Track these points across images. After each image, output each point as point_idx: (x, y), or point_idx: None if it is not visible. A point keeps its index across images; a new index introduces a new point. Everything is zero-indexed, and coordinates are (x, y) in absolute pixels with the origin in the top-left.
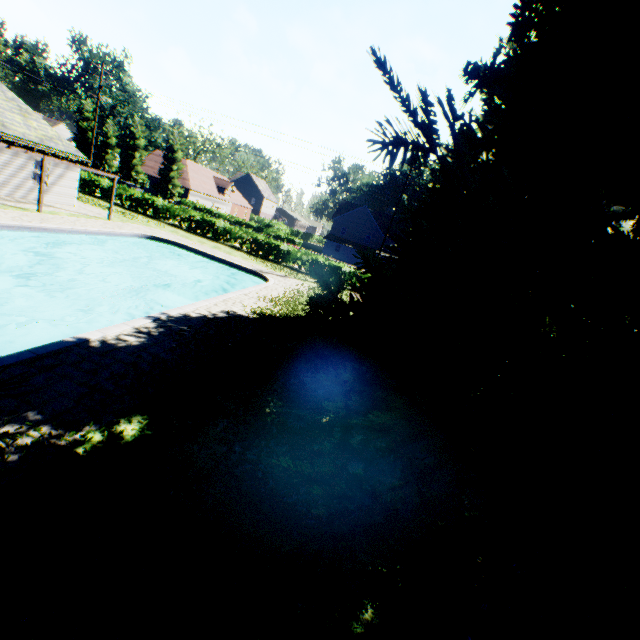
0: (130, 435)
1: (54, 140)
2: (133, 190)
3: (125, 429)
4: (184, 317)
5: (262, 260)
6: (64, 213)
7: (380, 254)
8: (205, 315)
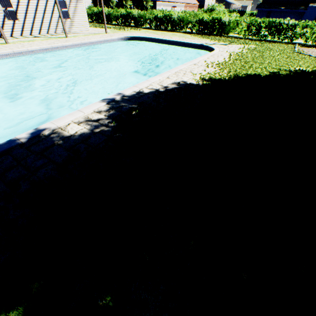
0: None
1: None
2: (120, 9)
3: None
4: (137, 95)
5: (207, 37)
6: (81, 35)
7: (313, 6)
8: (156, 89)
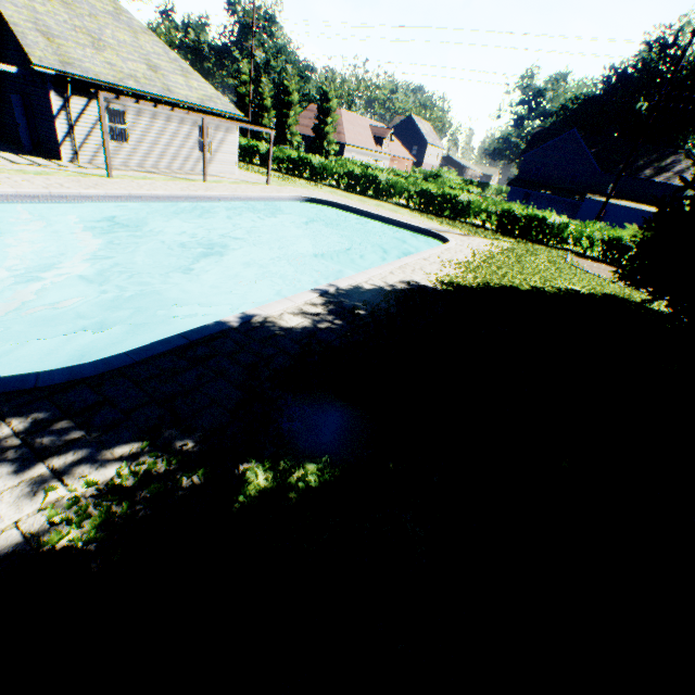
0: (303, 481)
1: (213, 100)
2: (289, 150)
3: (295, 469)
4: (355, 290)
5: (434, 217)
6: (226, 181)
7: (593, 198)
8: (380, 287)
